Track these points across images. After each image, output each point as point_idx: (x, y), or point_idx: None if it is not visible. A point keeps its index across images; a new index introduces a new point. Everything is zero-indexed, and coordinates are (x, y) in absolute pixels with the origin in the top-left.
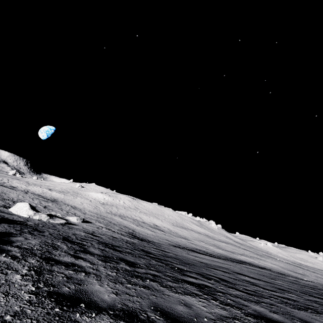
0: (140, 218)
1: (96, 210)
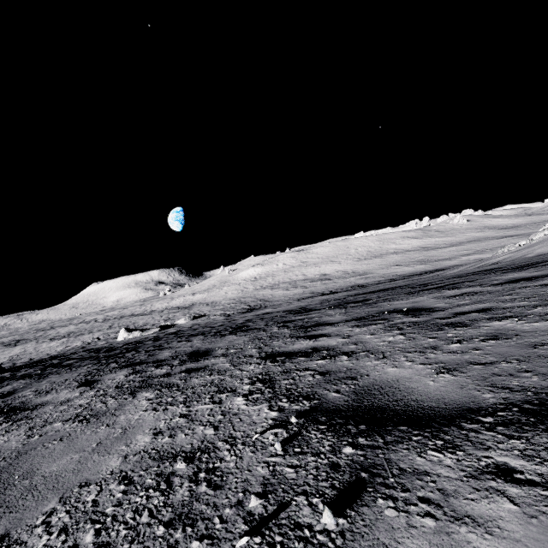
0: (302, 275)
1: (240, 294)
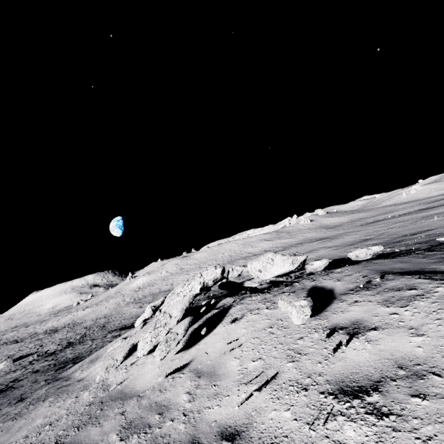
0: (170, 285)
1: (112, 310)
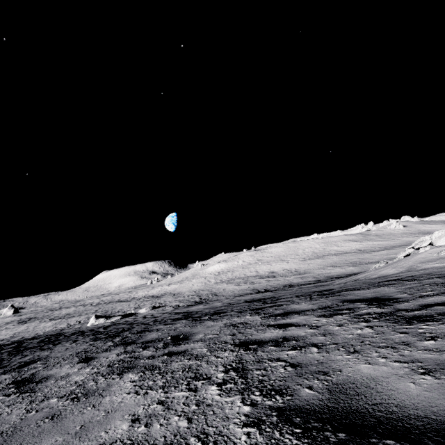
0: (255, 272)
1: (203, 286)
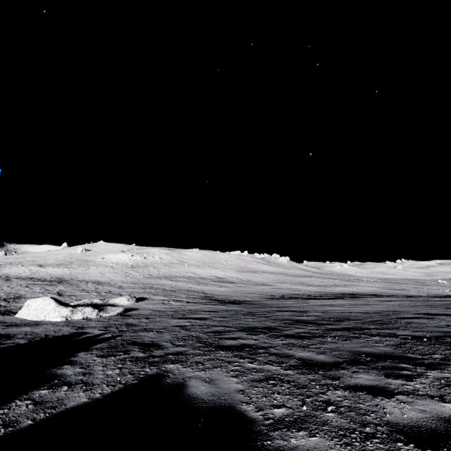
0: (193, 273)
1: (130, 278)
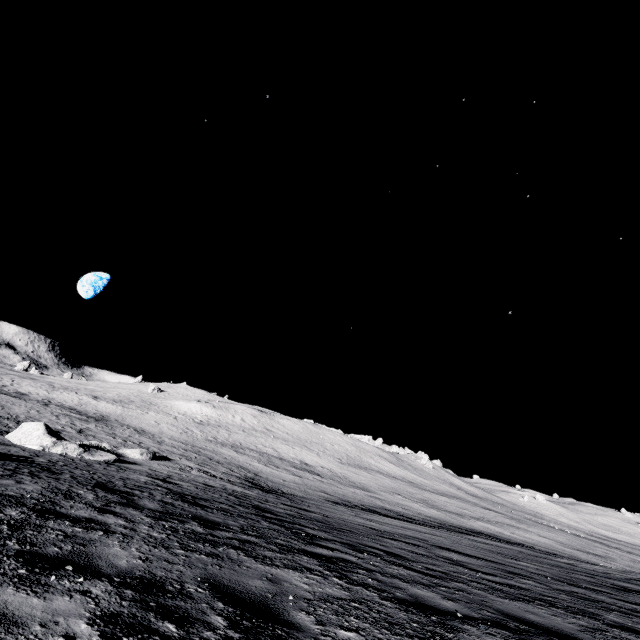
0: (273, 450)
1: (186, 436)
